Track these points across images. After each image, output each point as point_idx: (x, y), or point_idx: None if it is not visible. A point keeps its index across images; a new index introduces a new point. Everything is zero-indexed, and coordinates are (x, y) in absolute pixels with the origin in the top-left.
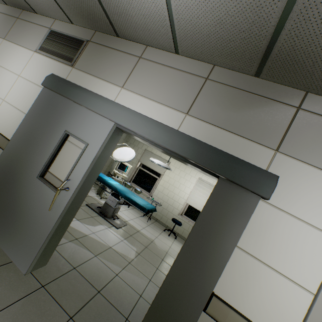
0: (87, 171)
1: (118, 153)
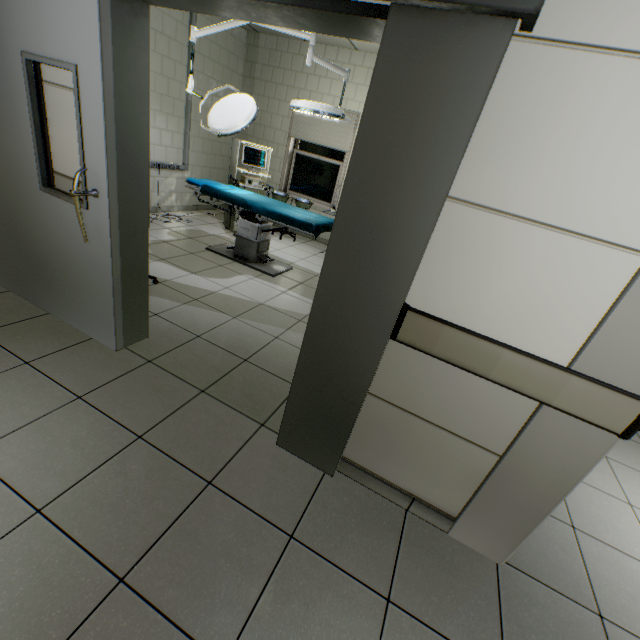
0: (109, 139)
1: (219, 116)
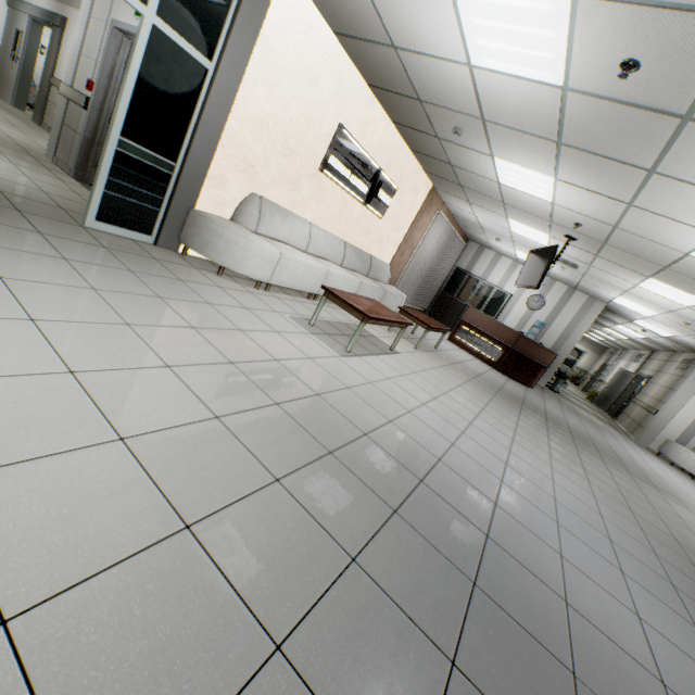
0: (25, 48)
1: None
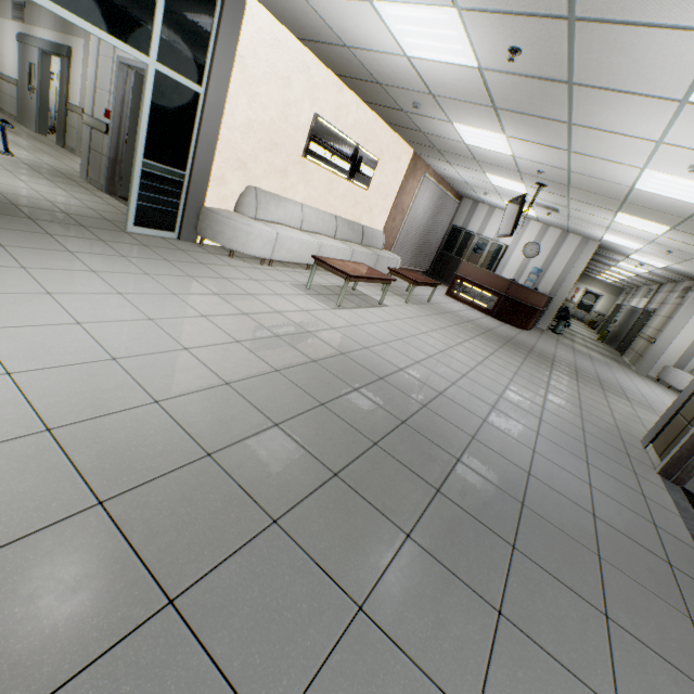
0: (39, 79)
1: None
